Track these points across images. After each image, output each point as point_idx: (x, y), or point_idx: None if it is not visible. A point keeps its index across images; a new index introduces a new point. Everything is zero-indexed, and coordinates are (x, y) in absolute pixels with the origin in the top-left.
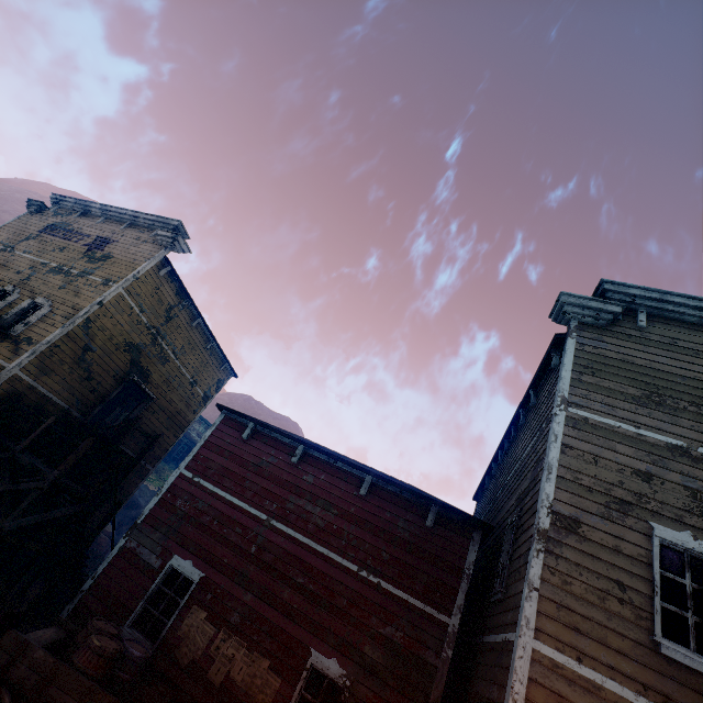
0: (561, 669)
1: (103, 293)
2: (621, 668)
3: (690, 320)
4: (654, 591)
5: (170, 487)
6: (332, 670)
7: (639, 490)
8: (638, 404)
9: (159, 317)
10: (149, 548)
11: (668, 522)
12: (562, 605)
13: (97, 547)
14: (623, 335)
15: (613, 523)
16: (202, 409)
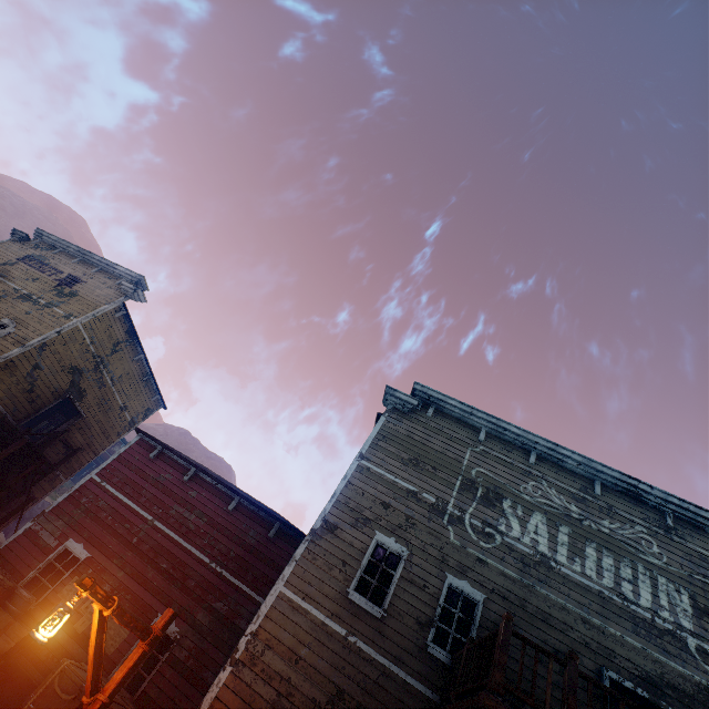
0: (292, 602)
1: (63, 325)
2: (324, 604)
3: (457, 416)
4: (360, 567)
5: (80, 487)
6: (169, 628)
7: (379, 513)
8: (403, 464)
9: (106, 349)
10: (51, 532)
11: (386, 532)
12: (307, 570)
13: None
14: (415, 420)
15: (356, 529)
16: (126, 432)
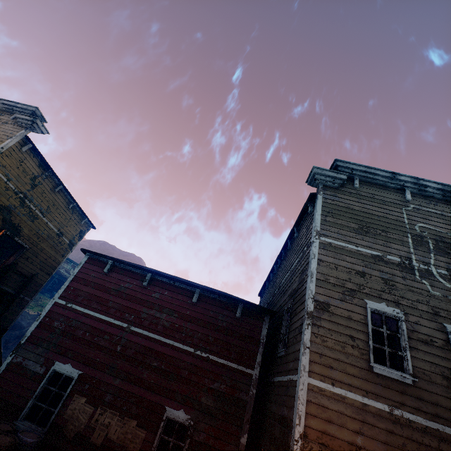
0: (324, 391)
1: None
2: (354, 384)
3: (380, 183)
4: (369, 338)
5: (48, 313)
6: (181, 417)
7: (359, 282)
8: (357, 233)
9: (25, 185)
10: (34, 360)
11: (374, 298)
12: (323, 354)
13: None
14: (347, 193)
15: (347, 303)
16: (69, 253)
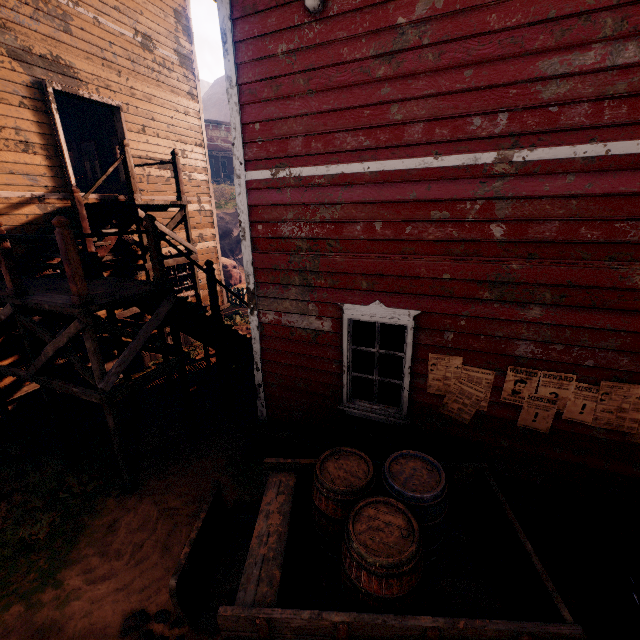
0: None
1: None
2: None
3: None
4: None
5: (250, 214)
6: None
7: None
8: None
9: None
10: (297, 312)
11: None
12: None
13: (231, 280)
14: None
15: None
16: (196, 84)
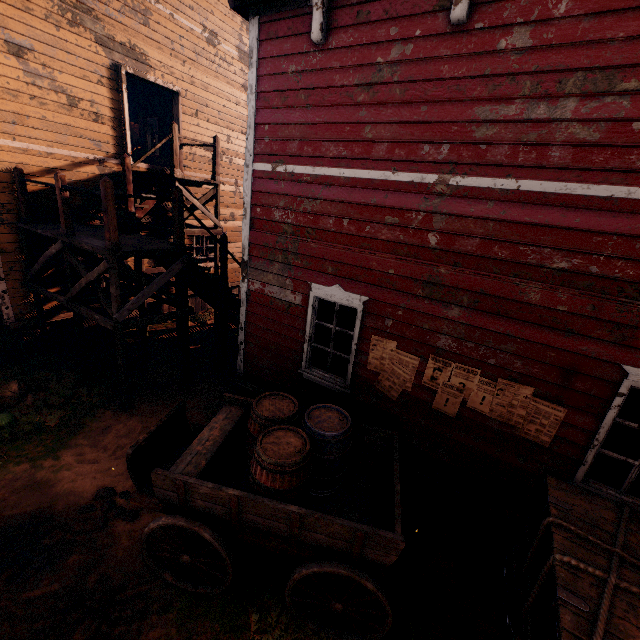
0: None
1: None
2: None
3: None
4: None
5: (253, 198)
6: None
7: None
8: None
9: None
10: (277, 285)
11: None
12: None
13: None
14: None
15: None
16: None
